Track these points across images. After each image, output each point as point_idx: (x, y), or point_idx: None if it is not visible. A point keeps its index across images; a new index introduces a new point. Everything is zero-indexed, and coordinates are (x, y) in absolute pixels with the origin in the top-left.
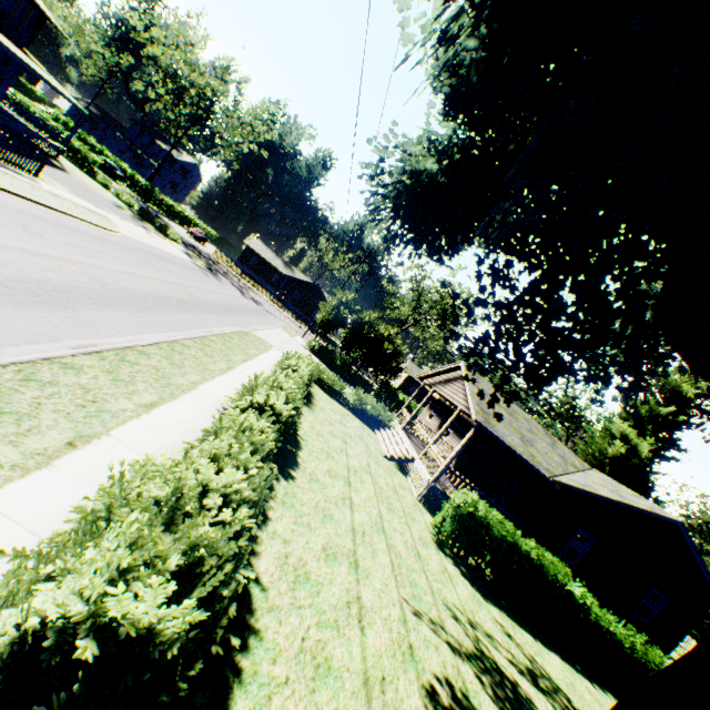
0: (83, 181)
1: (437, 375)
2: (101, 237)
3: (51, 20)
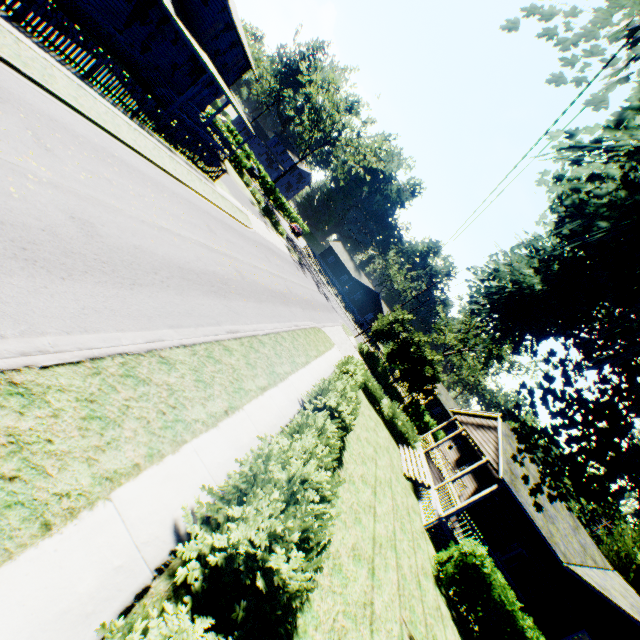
0: (236, 181)
1: (471, 416)
2: (243, 234)
3: (253, 70)
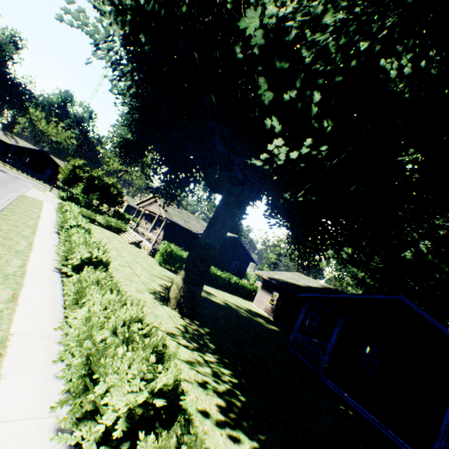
0: None
1: (146, 201)
2: None
3: None
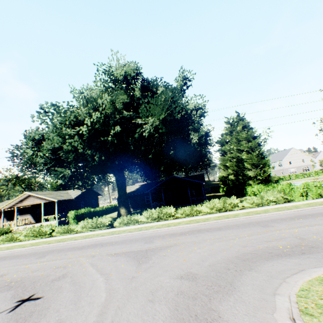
0: None
1: (11, 202)
2: None
3: None
